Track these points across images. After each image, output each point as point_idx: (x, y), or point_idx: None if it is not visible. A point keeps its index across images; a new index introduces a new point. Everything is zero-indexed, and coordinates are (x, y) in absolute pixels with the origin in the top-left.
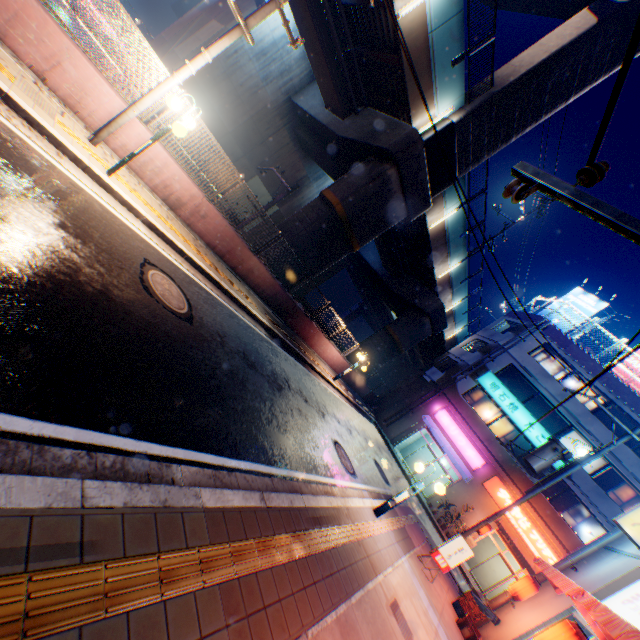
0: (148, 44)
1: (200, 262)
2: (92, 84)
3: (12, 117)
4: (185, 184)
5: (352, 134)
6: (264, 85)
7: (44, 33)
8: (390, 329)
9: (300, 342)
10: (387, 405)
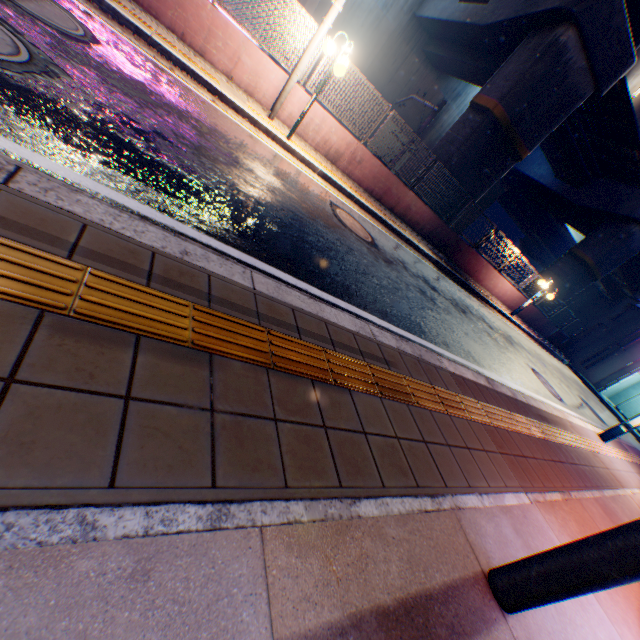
0: (297, 4)
1: (365, 204)
2: (261, 67)
3: (226, 110)
4: (340, 134)
5: (501, 14)
6: (384, 14)
7: (226, 37)
8: (577, 252)
9: (466, 277)
10: (582, 345)
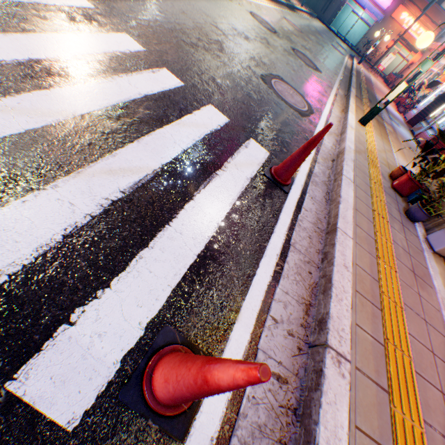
0: None
1: None
2: None
3: None
4: None
5: None
6: None
7: None
8: None
9: None
10: None
